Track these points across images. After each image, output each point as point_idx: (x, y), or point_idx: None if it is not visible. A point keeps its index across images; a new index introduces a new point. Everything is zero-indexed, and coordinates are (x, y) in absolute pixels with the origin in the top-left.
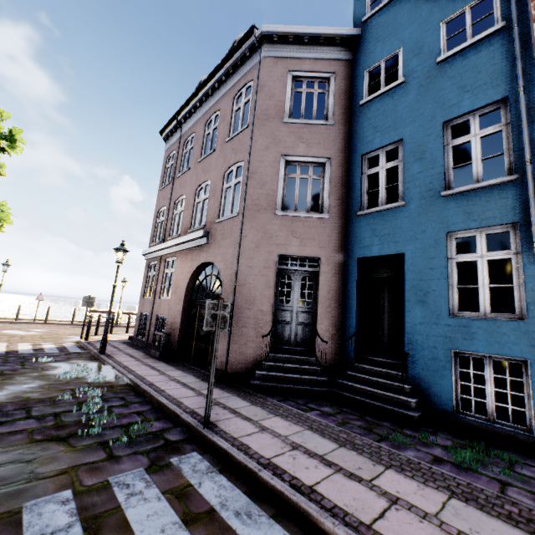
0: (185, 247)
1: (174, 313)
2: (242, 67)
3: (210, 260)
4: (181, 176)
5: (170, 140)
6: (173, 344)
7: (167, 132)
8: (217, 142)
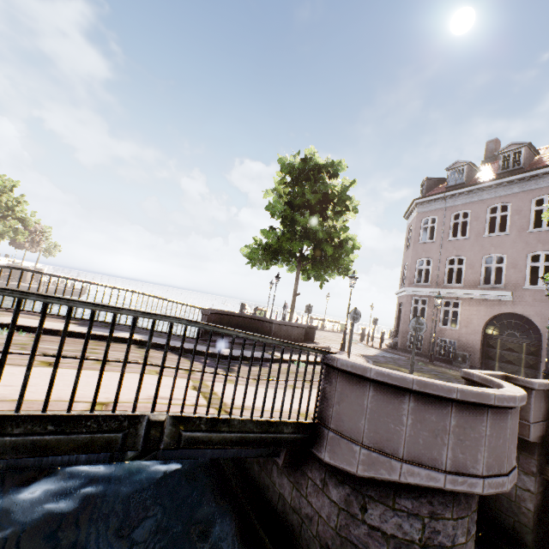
0: (477, 297)
1: (468, 340)
2: (541, 179)
3: (518, 312)
4: (454, 241)
5: (426, 206)
6: (472, 361)
7: (424, 200)
8: (511, 228)
